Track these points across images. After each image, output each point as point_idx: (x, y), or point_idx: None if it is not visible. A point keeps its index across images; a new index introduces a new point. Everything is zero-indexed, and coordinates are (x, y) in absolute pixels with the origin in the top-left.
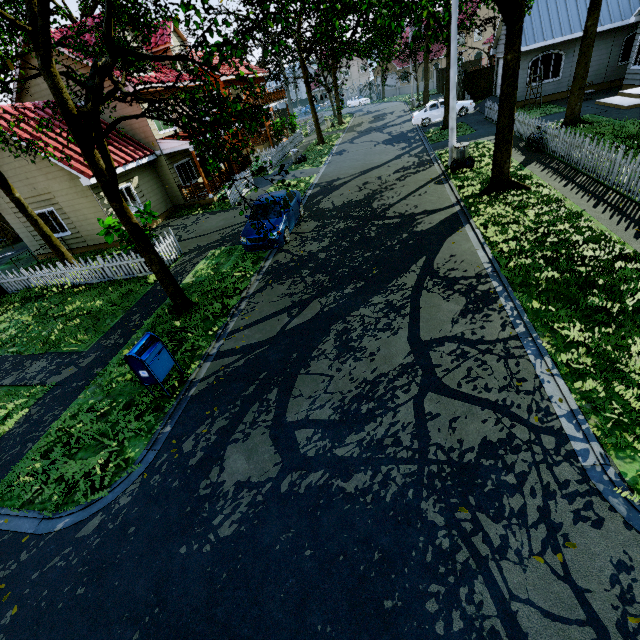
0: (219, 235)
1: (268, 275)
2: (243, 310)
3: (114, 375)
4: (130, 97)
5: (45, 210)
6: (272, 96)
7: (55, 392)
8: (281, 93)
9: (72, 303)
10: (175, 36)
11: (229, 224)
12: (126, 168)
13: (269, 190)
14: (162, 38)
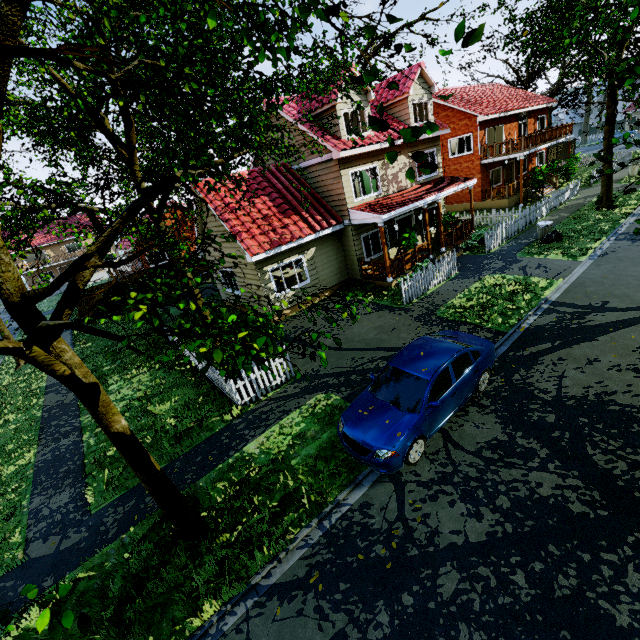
0: (350, 362)
1: (326, 546)
2: (221, 638)
3: (34, 623)
4: (333, 163)
5: (228, 269)
6: (546, 135)
7: (8, 581)
8: (565, 128)
9: (167, 399)
10: (420, 83)
11: (376, 343)
12: (300, 242)
13: (469, 289)
14: (402, 88)
